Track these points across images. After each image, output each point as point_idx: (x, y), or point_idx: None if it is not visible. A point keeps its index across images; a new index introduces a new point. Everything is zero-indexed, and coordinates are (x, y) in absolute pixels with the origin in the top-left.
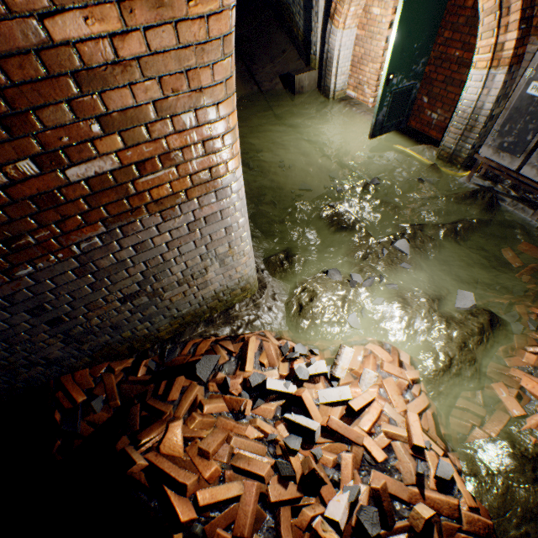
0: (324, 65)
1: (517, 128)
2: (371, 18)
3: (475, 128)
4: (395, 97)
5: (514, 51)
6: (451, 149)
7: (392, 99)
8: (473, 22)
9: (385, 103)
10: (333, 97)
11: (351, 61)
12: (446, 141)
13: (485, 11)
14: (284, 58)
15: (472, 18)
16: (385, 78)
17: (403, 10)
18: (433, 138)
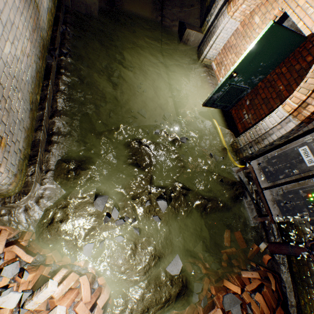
0: (208, 35)
1: (279, 165)
2: (251, 22)
3: (260, 144)
4: (231, 90)
5: (311, 115)
6: (240, 146)
7: (228, 89)
8: (303, 73)
9: (223, 89)
10: (202, 61)
11: (225, 44)
12: (241, 139)
13: (313, 73)
14: (190, 10)
15: (303, 70)
16: (231, 73)
17: (268, 32)
18: (238, 129)
